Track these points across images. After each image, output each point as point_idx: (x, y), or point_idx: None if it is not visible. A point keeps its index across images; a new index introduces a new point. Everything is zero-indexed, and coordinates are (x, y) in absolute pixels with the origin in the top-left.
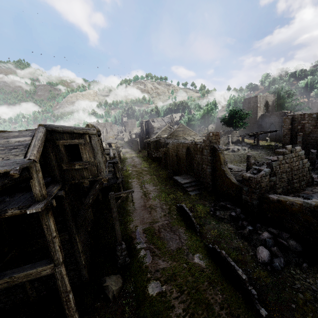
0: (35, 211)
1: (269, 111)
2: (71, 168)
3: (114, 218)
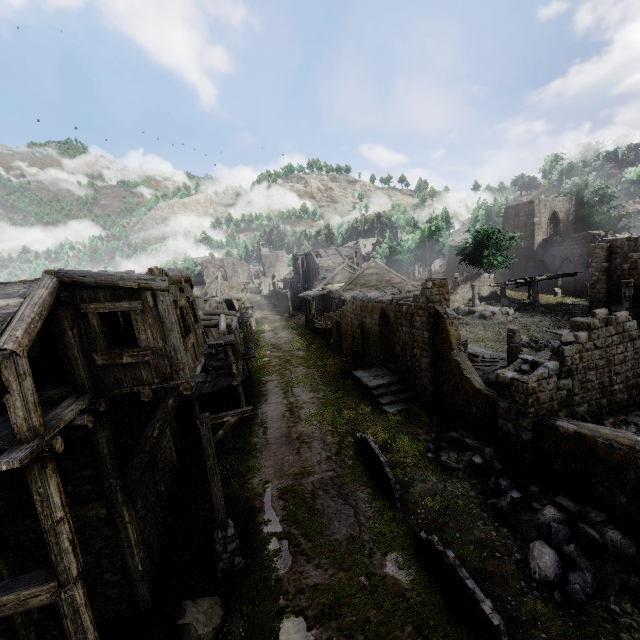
0: (5, 467)
1: (560, 231)
2: (114, 363)
3: (208, 469)
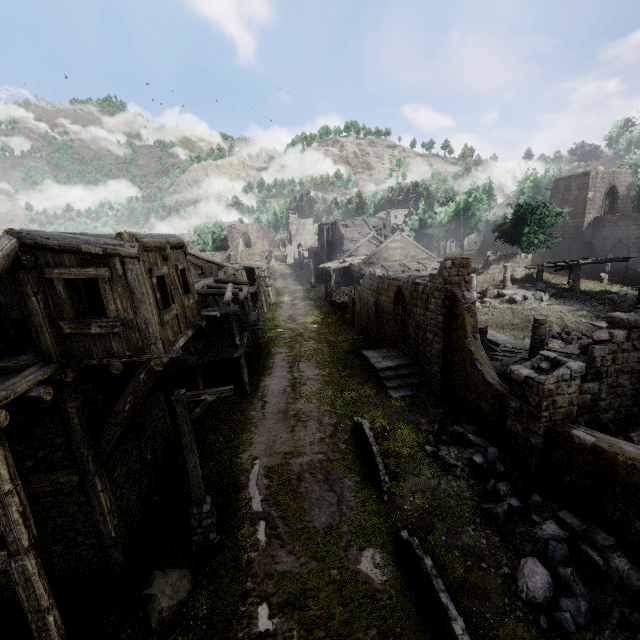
0: None
1: (617, 209)
2: (82, 333)
3: (184, 446)
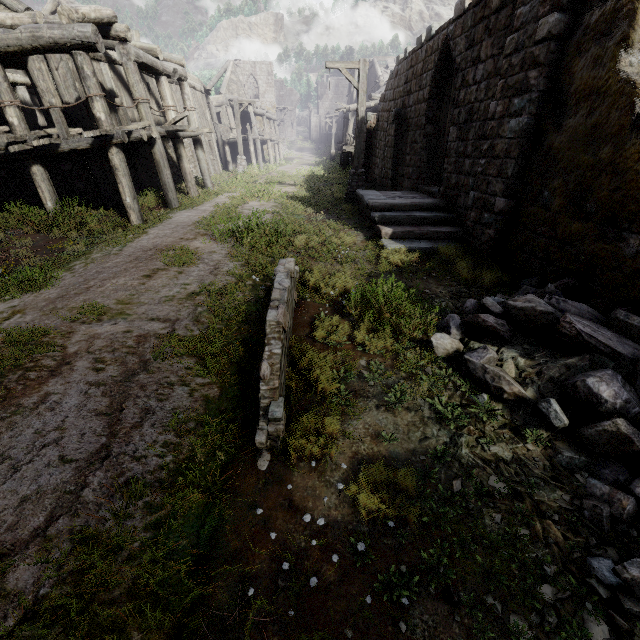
0: None
1: None
2: None
3: None
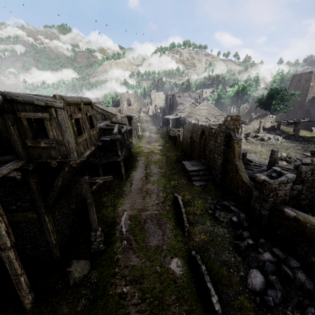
0: None
1: None
2: (37, 146)
3: (88, 203)
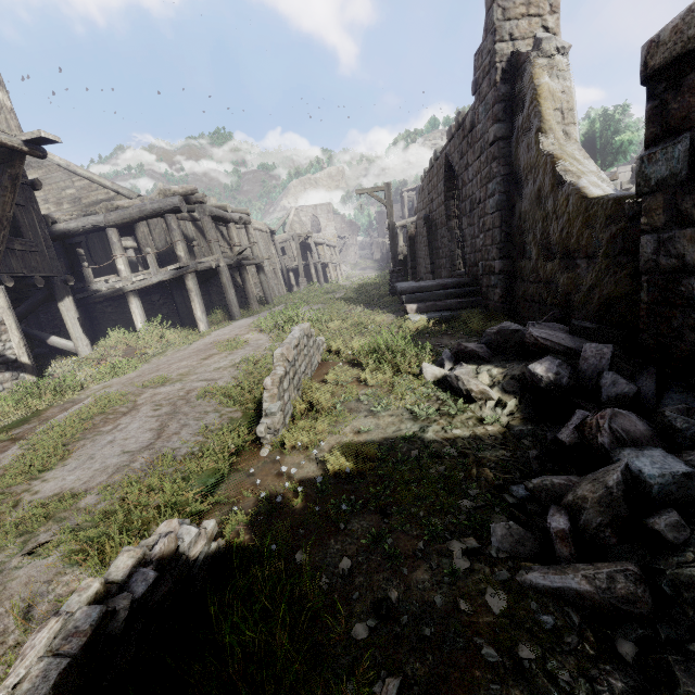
0: None
1: None
2: None
3: None
